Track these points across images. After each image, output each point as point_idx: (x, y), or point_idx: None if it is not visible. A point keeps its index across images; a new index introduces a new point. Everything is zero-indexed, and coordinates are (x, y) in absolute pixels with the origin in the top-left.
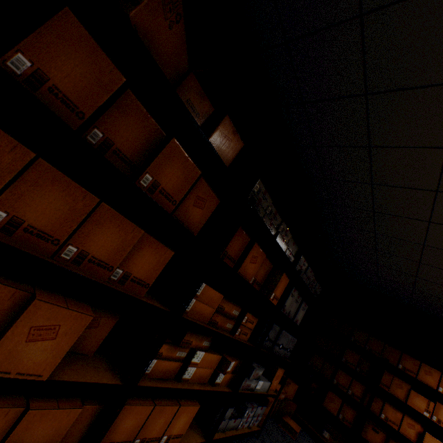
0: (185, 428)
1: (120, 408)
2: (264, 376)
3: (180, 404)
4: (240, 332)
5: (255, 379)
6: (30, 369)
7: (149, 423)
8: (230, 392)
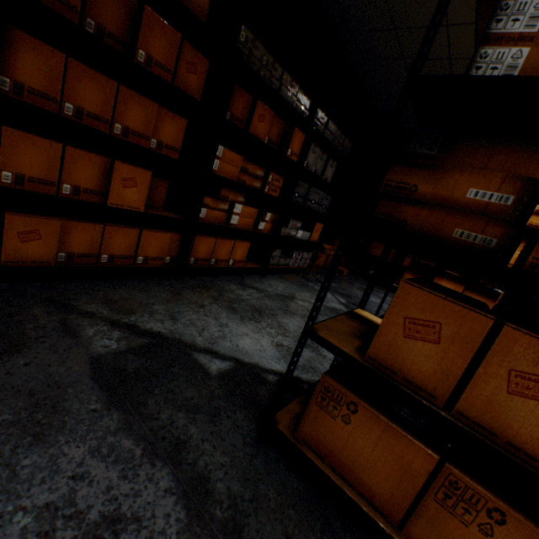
0: (244, 257)
1: (193, 235)
2: (305, 231)
3: (235, 241)
4: (269, 190)
5: (294, 229)
6: (133, 205)
7: (217, 250)
8: (273, 236)
